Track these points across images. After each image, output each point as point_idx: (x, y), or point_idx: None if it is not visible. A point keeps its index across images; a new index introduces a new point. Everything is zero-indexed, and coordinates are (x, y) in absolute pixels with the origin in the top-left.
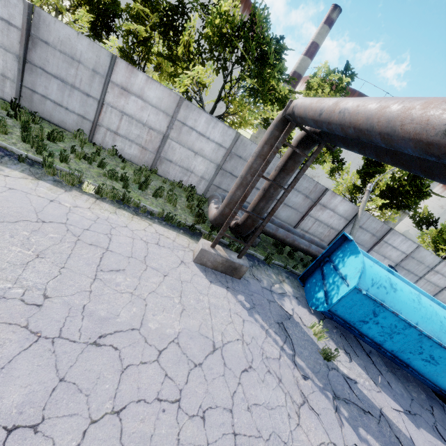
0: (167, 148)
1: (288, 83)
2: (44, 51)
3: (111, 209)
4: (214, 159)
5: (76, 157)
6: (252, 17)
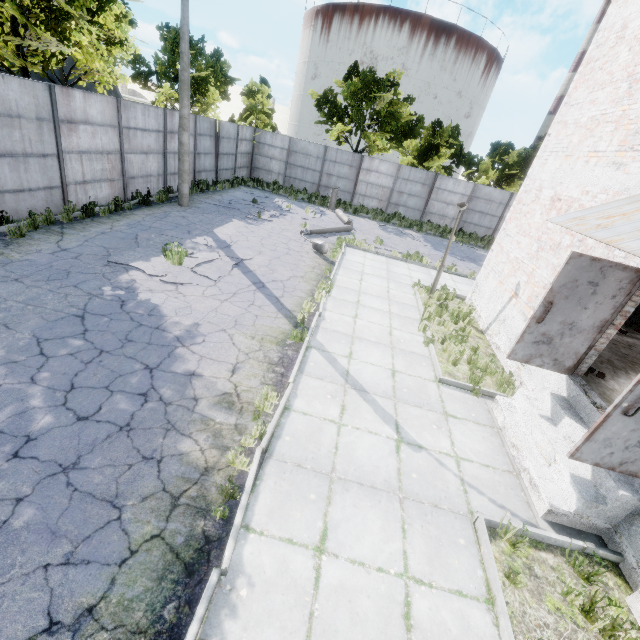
0: None
1: None
2: (475, 202)
3: None
4: None
5: None
6: None
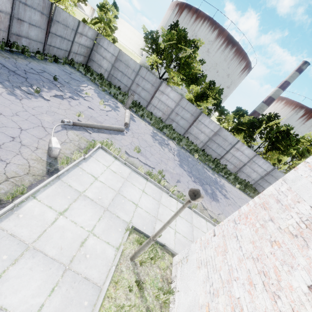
0: (244, 168)
1: (297, 151)
2: (217, 137)
3: (243, 194)
4: (261, 174)
5: (224, 172)
6: (288, 130)
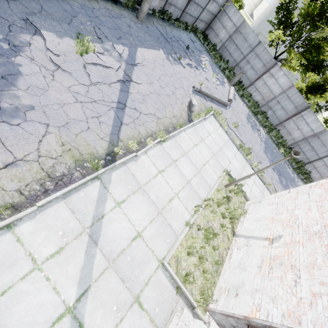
0: None
1: None
2: (315, 139)
3: None
4: None
5: (305, 176)
6: None
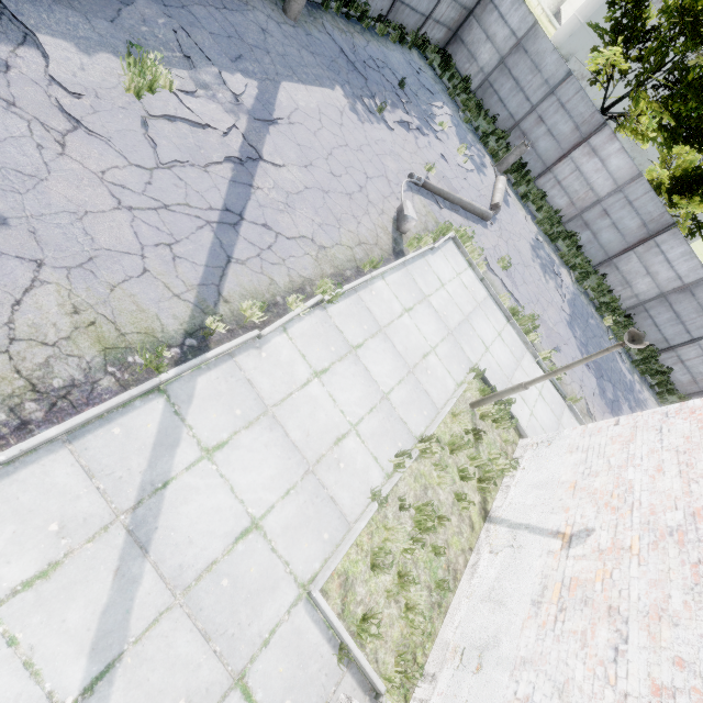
0: None
1: None
2: (685, 298)
3: None
4: None
5: (657, 380)
6: None
